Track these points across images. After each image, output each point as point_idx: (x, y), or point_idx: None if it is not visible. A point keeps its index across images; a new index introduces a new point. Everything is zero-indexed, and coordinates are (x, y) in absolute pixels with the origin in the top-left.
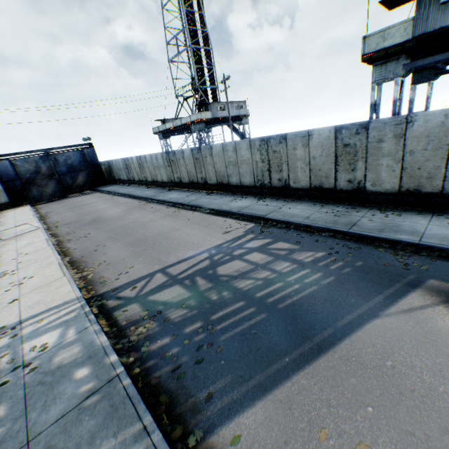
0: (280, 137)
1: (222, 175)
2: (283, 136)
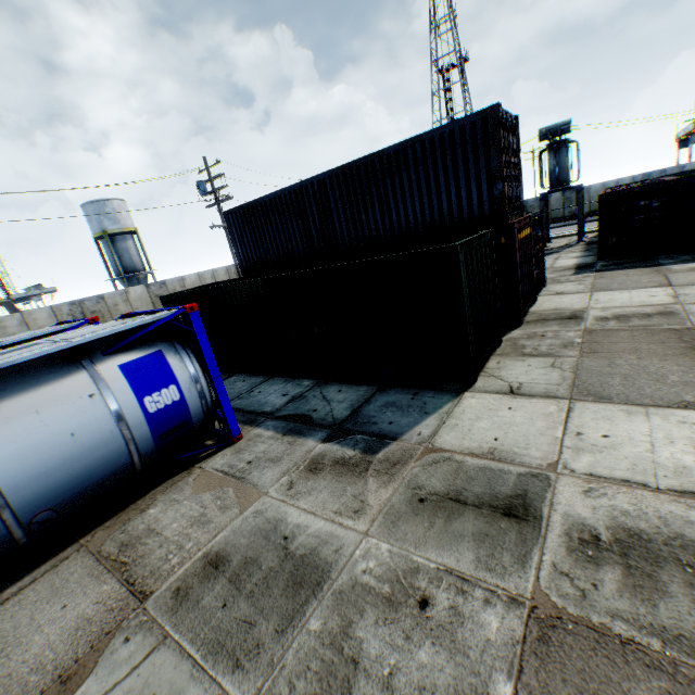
0: (659, 171)
1: (596, 205)
2: (661, 170)
